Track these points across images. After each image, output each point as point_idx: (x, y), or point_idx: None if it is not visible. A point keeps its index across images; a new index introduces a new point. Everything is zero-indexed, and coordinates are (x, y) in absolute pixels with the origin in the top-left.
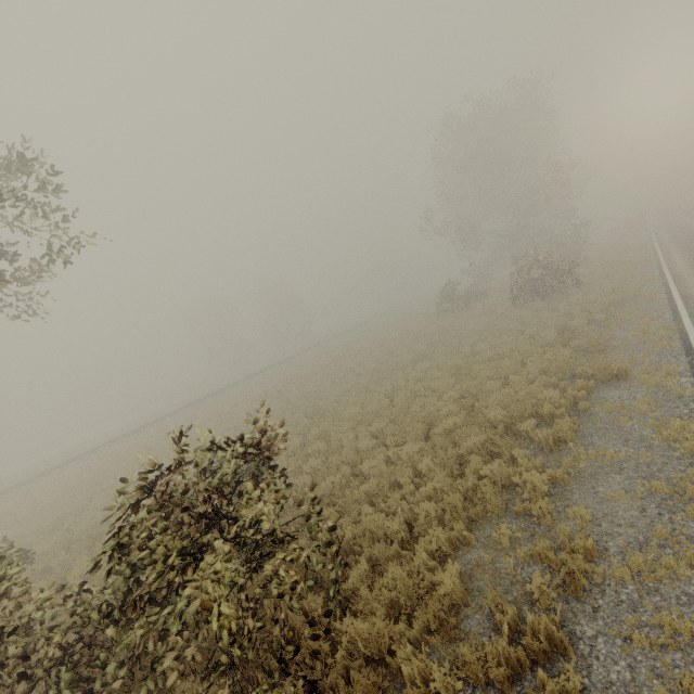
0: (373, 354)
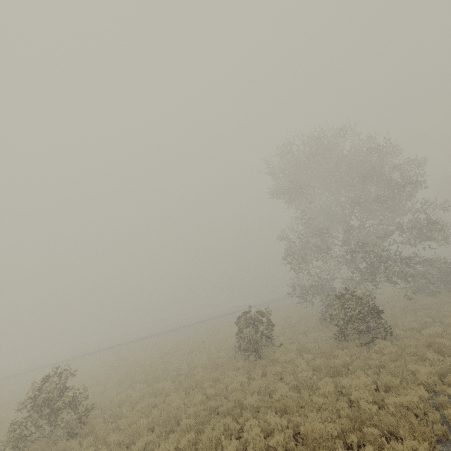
0: None
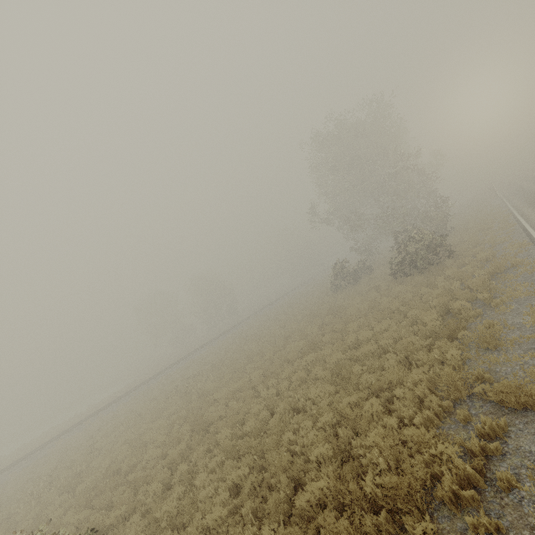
0: (274, 337)
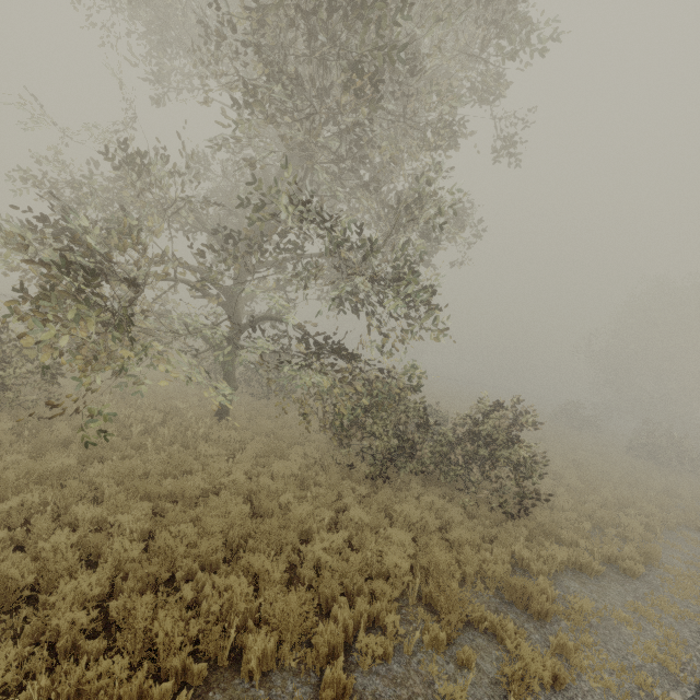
0: None
